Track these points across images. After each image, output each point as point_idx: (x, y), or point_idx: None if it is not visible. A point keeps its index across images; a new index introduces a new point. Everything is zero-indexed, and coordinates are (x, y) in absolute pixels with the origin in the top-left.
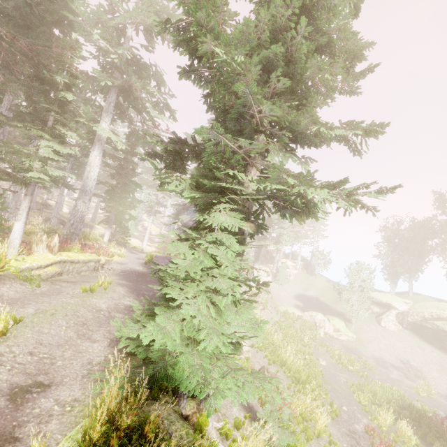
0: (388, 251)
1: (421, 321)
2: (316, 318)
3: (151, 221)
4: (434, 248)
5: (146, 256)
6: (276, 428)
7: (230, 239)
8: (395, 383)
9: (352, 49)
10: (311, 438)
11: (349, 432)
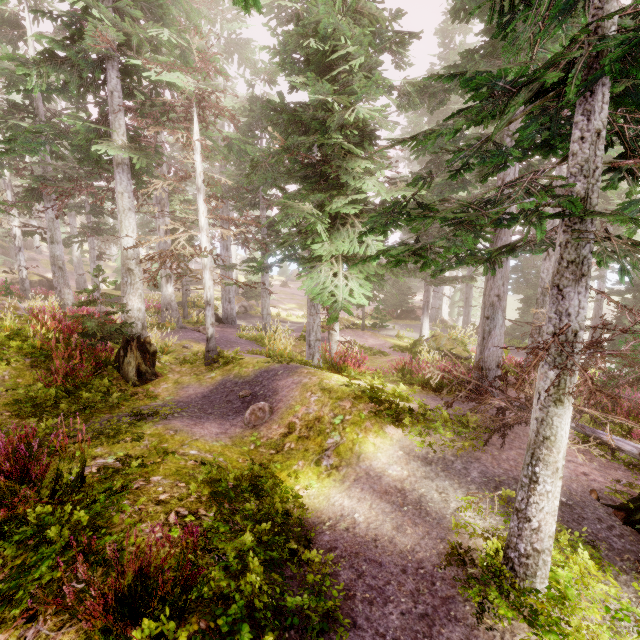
0: None
1: None
2: None
3: None
4: None
5: (474, 340)
6: None
7: None
8: None
9: None
10: None
11: None
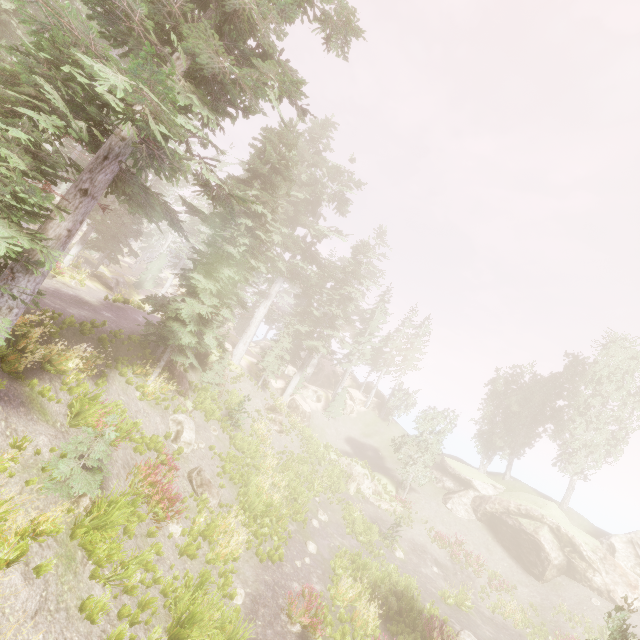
0: (491, 409)
1: (502, 514)
2: (355, 469)
3: (174, 277)
4: (550, 418)
5: (117, 295)
6: (73, 464)
7: (20, 132)
8: (420, 578)
9: (341, 14)
10: (193, 557)
11: (273, 584)
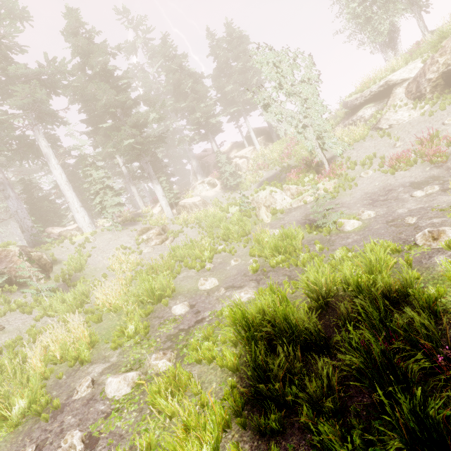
0: None
1: None
2: (260, 198)
3: None
4: None
5: None
6: None
7: None
8: (402, 225)
9: None
10: None
11: None
